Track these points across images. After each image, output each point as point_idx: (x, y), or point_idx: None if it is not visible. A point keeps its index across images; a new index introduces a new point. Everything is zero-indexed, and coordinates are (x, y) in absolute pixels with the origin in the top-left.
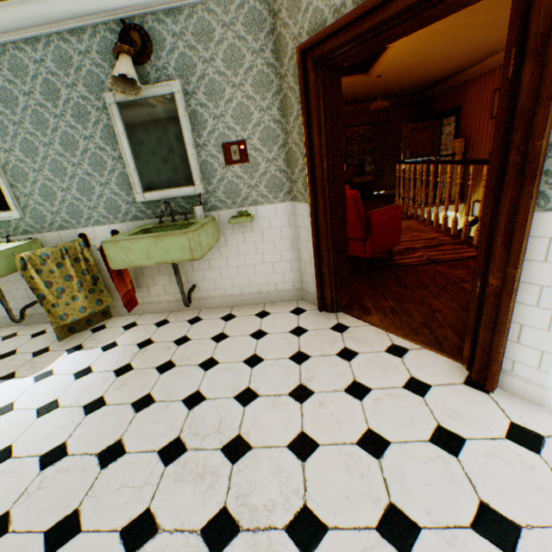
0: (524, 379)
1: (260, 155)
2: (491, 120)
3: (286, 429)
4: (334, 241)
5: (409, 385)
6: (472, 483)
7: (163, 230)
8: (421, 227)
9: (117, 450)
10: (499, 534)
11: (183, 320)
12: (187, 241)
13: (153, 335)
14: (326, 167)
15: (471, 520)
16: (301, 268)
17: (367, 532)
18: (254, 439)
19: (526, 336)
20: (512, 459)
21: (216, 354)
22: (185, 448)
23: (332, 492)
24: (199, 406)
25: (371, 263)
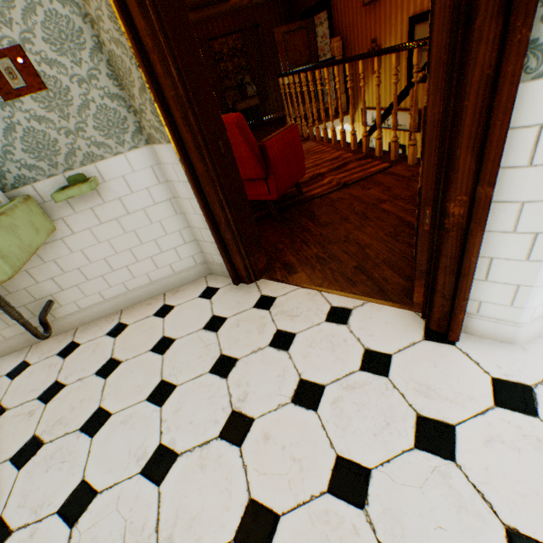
0: (494, 320)
1: (62, 73)
2: (364, 8)
3: (227, 504)
4: (226, 192)
5: (366, 363)
6: (486, 500)
7: None
8: (321, 147)
9: None
10: None
11: (51, 355)
12: None
13: (4, 396)
14: (177, 75)
15: None
16: (196, 237)
17: None
18: None
19: (498, 272)
20: (514, 437)
21: (106, 399)
22: None
23: None
24: (87, 513)
25: (281, 203)
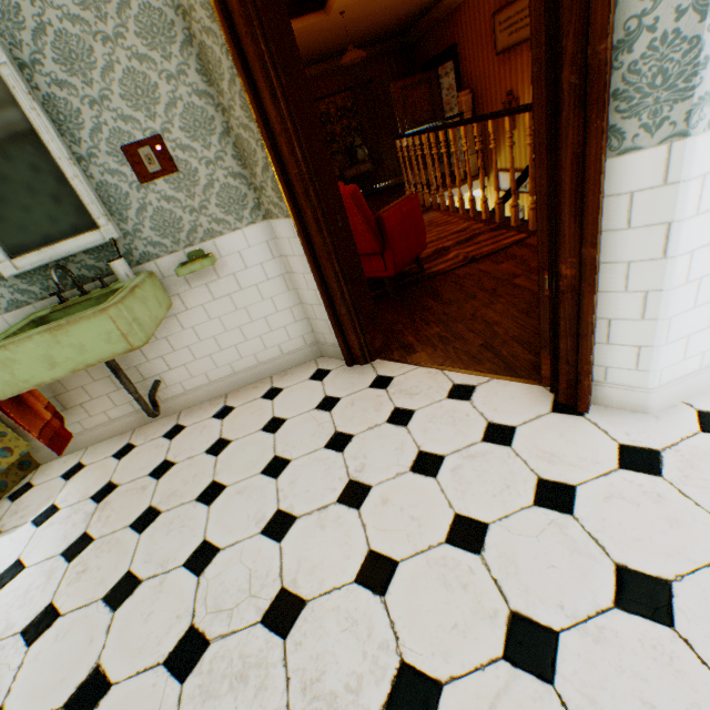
0: (622, 386)
1: (193, 156)
2: (497, 58)
3: (348, 554)
4: (342, 265)
5: (489, 435)
6: (599, 544)
7: (70, 313)
8: (446, 218)
9: (96, 687)
10: (650, 601)
11: (156, 437)
12: (112, 324)
13: (113, 474)
14: (301, 155)
15: (613, 596)
16: (308, 314)
17: (495, 668)
18: (305, 588)
19: (617, 333)
20: (635, 493)
21: (219, 473)
22: (205, 641)
23: (434, 627)
24: (212, 565)
25: (398, 281)
